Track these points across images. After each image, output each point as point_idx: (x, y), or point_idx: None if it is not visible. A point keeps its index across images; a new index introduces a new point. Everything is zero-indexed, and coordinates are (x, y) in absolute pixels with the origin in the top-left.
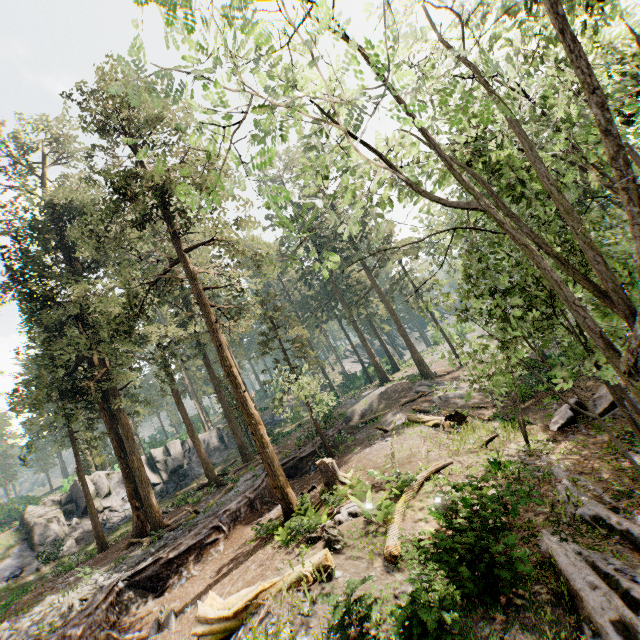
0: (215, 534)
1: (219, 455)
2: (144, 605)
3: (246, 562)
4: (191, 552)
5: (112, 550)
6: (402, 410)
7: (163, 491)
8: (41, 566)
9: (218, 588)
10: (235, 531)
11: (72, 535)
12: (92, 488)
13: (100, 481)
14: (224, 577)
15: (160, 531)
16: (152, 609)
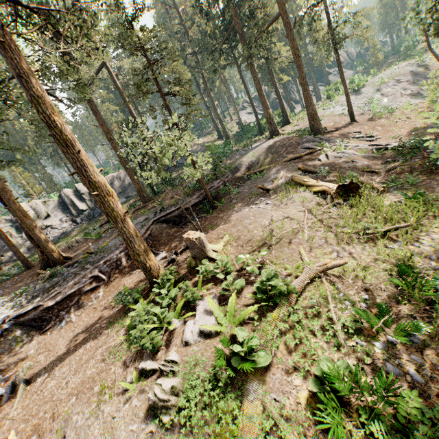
0: (95, 282)
1: (133, 190)
2: (28, 343)
3: (102, 334)
4: (71, 298)
5: (31, 272)
6: (287, 167)
7: (90, 215)
8: (2, 266)
9: (67, 365)
10: (114, 279)
11: (24, 244)
12: (32, 212)
13: (38, 207)
14: (80, 346)
15: (57, 268)
16: (28, 353)
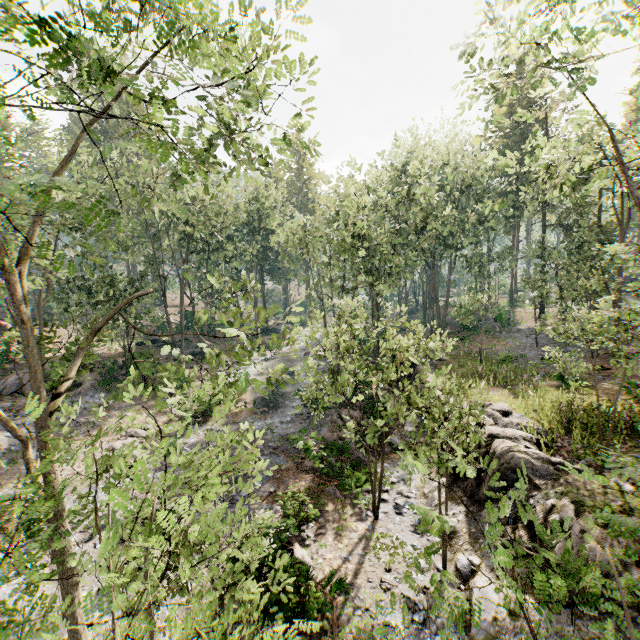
0: None
1: None
2: None
3: None
4: None
5: None
6: None
7: None
8: None
9: None
10: None
11: None
12: None
13: None
14: None
15: None
16: None
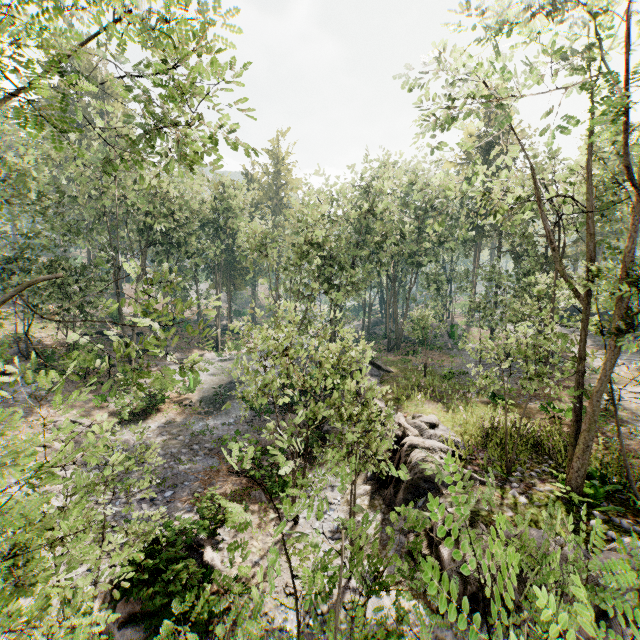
0: None
1: None
2: None
3: None
4: None
5: None
6: None
7: None
8: None
9: None
10: None
11: None
12: None
13: None
14: None
15: None
16: None
